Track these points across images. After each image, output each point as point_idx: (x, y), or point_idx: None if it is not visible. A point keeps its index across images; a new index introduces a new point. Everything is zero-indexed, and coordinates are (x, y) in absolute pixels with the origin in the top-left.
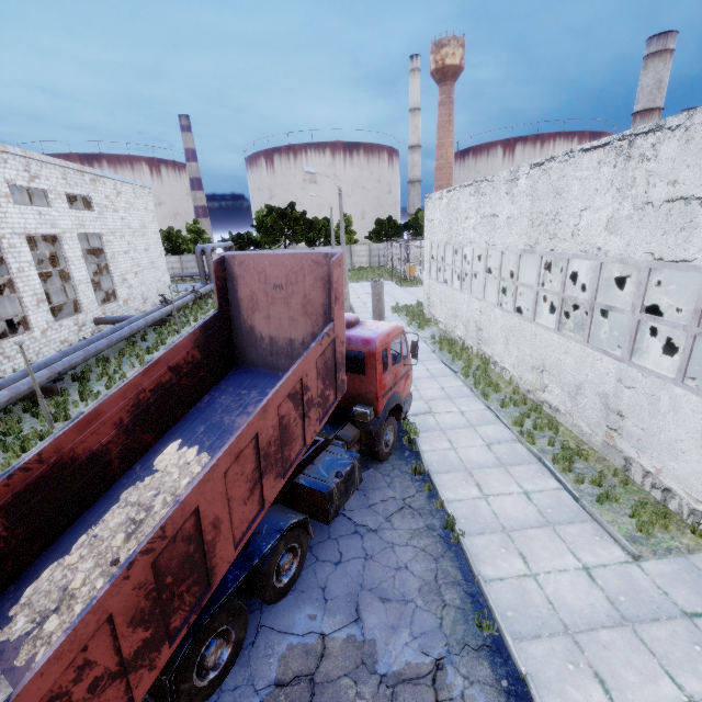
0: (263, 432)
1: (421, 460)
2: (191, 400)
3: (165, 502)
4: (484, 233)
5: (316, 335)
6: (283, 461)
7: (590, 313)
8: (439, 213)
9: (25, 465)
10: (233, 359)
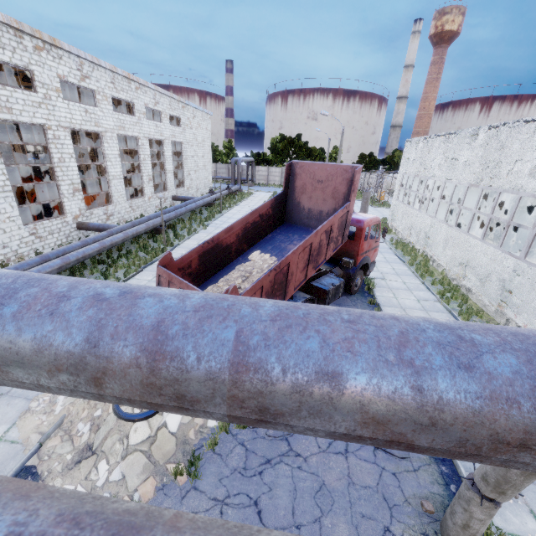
0: (314, 243)
1: (375, 298)
2: (263, 235)
3: (257, 272)
4: (445, 170)
5: (336, 209)
6: (316, 262)
7: (506, 228)
8: (414, 153)
9: (208, 241)
10: (283, 219)
